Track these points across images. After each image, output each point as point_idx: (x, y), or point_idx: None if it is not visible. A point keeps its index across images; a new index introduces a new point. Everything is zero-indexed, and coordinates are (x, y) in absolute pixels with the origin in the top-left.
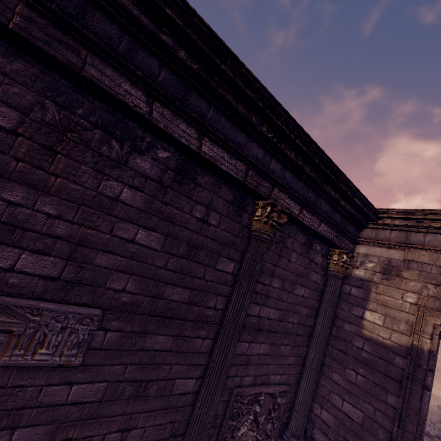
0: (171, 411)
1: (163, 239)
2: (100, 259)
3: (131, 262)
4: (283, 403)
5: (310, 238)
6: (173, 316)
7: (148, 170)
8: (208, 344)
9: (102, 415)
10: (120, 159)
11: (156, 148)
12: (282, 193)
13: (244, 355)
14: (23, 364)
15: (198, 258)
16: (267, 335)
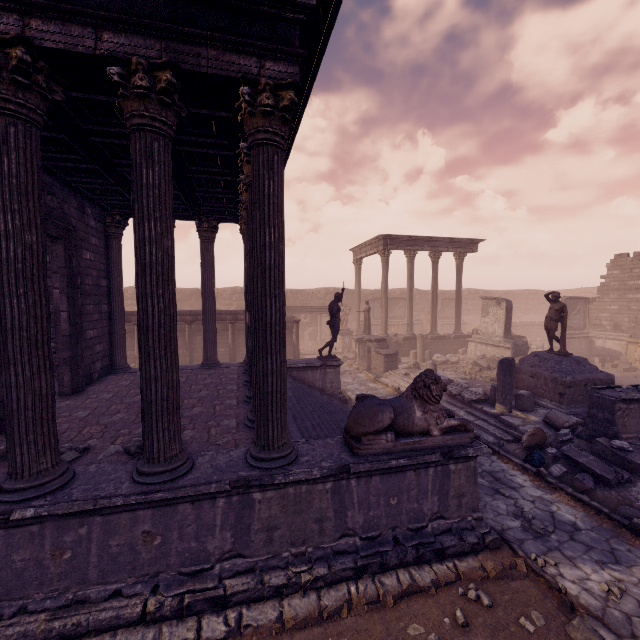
0: None
1: None
2: None
3: None
4: None
5: None
6: None
7: None
8: None
9: None
10: None
11: None
12: None
13: None
14: None
15: None
16: None
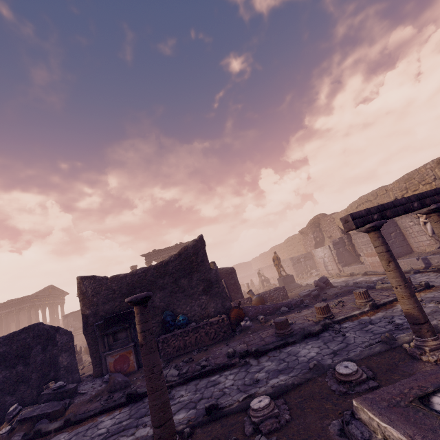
0: None
1: None
2: None
3: None
4: None
5: None
6: None
7: None
8: None
9: None
10: None
11: None
12: None
13: None
14: None
15: None
16: None
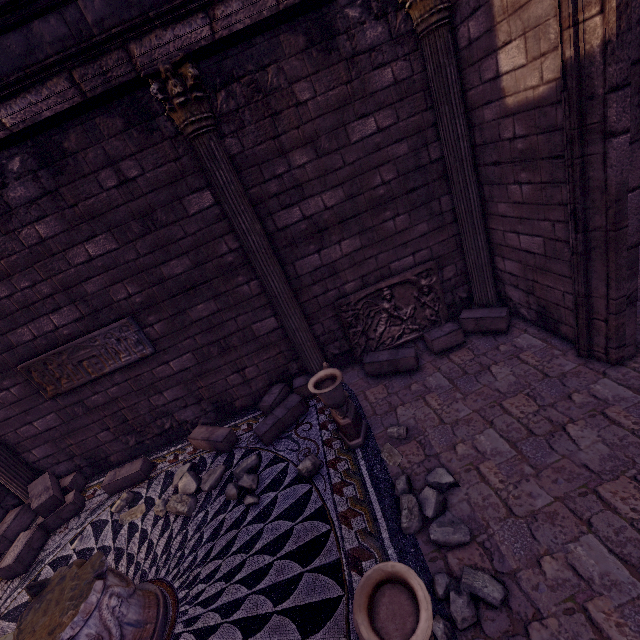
0: (271, 347)
1: (111, 236)
2: (89, 288)
3: (110, 273)
4: (435, 282)
5: (315, 18)
6: (194, 285)
7: (27, 193)
8: (258, 284)
9: (210, 370)
10: (4, 208)
11: (5, 167)
12: (148, 36)
13: (321, 268)
14: (120, 366)
15: (160, 222)
16: (343, 228)
